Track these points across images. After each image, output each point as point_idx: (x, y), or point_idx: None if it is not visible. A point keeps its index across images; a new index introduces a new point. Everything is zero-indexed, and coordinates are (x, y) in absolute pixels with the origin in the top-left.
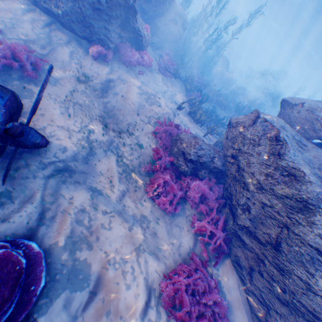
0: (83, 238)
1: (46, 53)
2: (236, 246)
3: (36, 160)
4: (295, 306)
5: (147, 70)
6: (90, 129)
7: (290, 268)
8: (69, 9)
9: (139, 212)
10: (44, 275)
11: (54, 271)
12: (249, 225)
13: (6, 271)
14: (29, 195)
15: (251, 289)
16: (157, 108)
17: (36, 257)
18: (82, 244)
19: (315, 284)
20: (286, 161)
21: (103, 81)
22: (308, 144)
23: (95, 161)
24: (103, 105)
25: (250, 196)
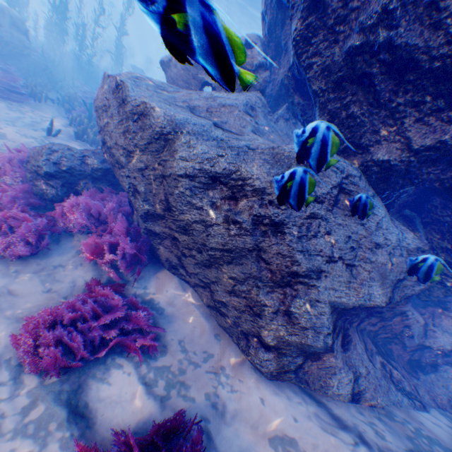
0: None
1: None
2: (159, 247)
3: None
4: (214, 258)
5: None
6: None
7: (186, 219)
8: None
9: None
10: None
11: None
12: (149, 209)
13: None
14: None
15: (194, 283)
16: None
17: None
18: None
19: (207, 215)
20: (131, 103)
21: None
22: (185, 91)
23: None
24: None
25: (128, 173)
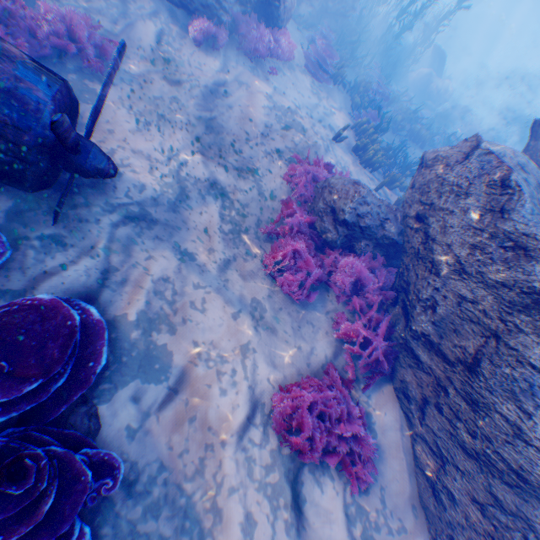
0: (163, 316)
1: (118, 32)
2: (404, 365)
3: (101, 198)
4: (488, 460)
5: (284, 67)
6: (182, 160)
7: (490, 402)
8: None
9: (250, 294)
10: (107, 352)
11: (120, 351)
12: (431, 333)
13: (56, 324)
14: (90, 246)
15: (420, 433)
16: (297, 135)
17: (97, 327)
18: (161, 325)
19: (530, 428)
20: (513, 223)
21: (208, 82)
22: None
23: (187, 210)
24: (205, 124)
25: (438, 285)
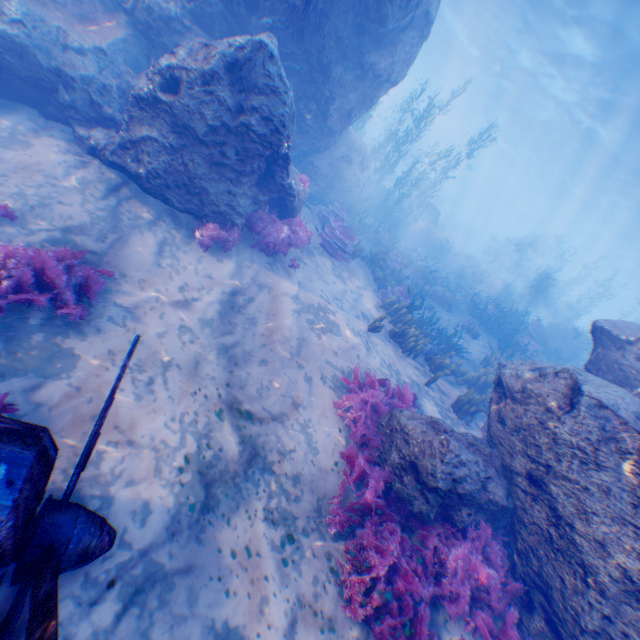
0: None
1: (107, 250)
2: None
3: (75, 573)
4: None
5: (304, 254)
6: (202, 427)
7: None
8: (162, 166)
9: None
10: None
11: None
12: None
13: None
14: None
15: None
16: (334, 340)
17: None
18: None
19: None
20: None
21: (224, 294)
22: None
23: (218, 526)
24: (226, 354)
25: (610, 612)
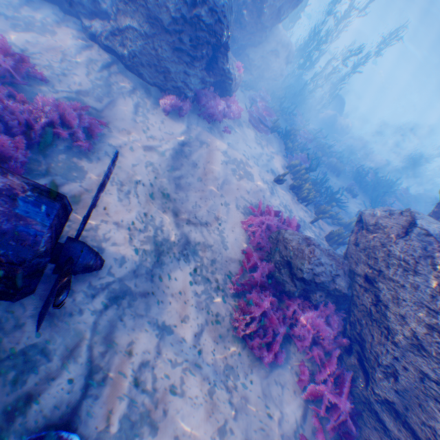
0: (145, 414)
1: (103, 108)
2: (369, 425)
3: (84, 281)
4: None
5: (234, 124)
6: (157, 222)
7: None
8: (138, 49)
9: (223, 361)
10: None
11: None
12: (396, 401)
13: None
14: (73, 345)
15: None
16: (248, 184)
17: None
18: (142, 426)
19: None
20: None
21: (177, 145)
22: None
23: (163, 276)
24: (175, 183)
25: (399, 356)
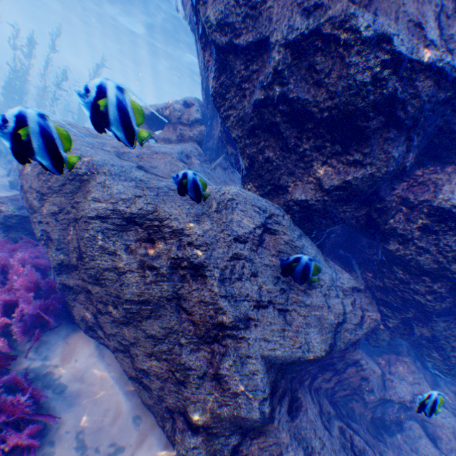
0: None
1: None
2: (74, 303)
3: None
4: (131, 312)
5: None
6: None
7: (99, 267)
8: None
9: None
10: None
11: None
12: (63, 257)
13: None
14: None
15: (114, 346)
16: None
17: None
18: None
19: (121, 261)
20: None
21: None
22: None
23: None
24: None
25: (41, 218)
